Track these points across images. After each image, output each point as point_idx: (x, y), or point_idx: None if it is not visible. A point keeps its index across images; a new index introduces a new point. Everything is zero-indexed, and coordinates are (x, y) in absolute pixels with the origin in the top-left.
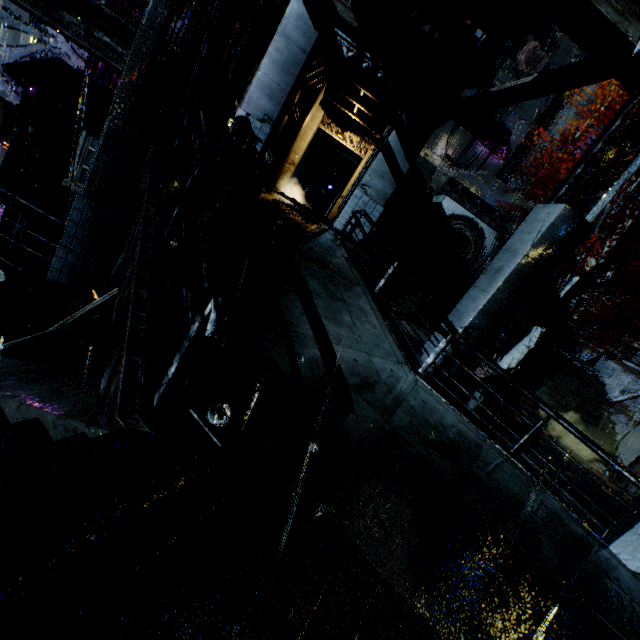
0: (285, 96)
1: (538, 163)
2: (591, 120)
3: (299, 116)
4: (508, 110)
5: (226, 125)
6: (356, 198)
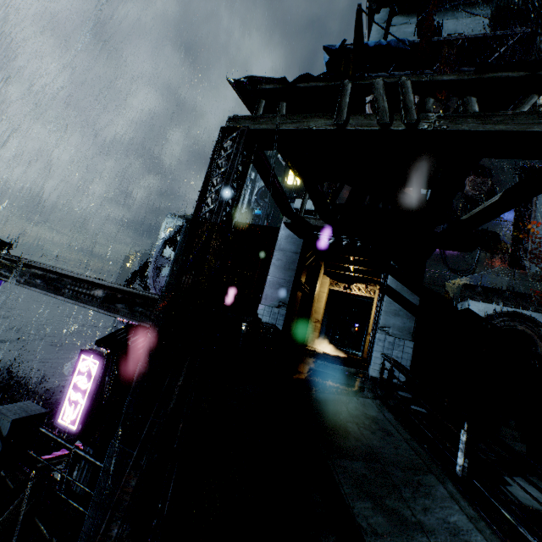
0: (291, 284)
1: None
2: None
3: (309, 289)
4: None
5: (241, 328)
6: (380, 341)
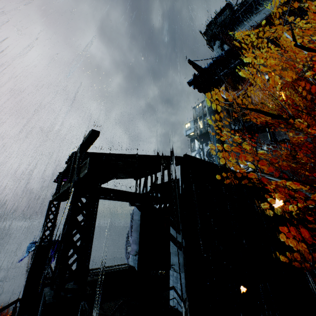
0: (138, 239)
1: None
2: None
3: None
4: None
5: None
6: (171, 276)
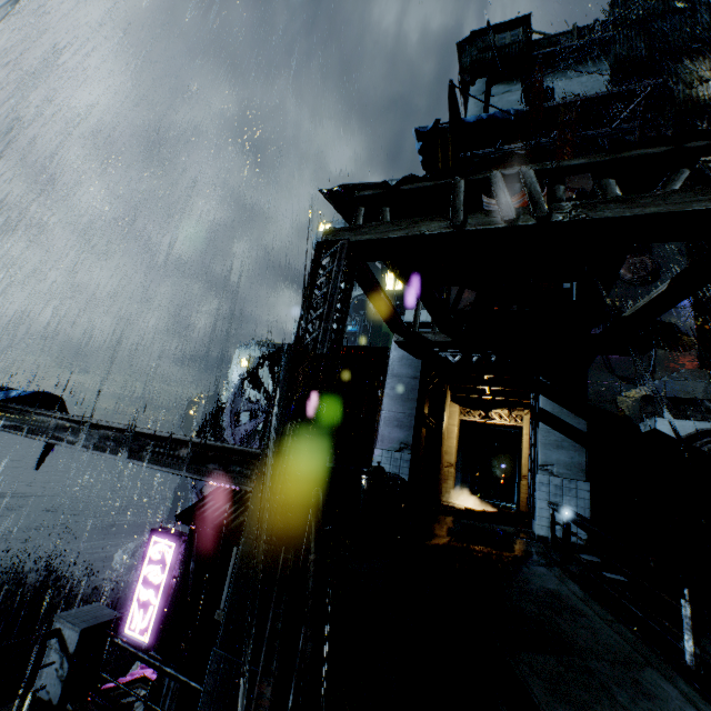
0: (413, 418)
1: None
2: None
3: (435, 422)
4: None
5: (360, 482)
6: (542, 485)
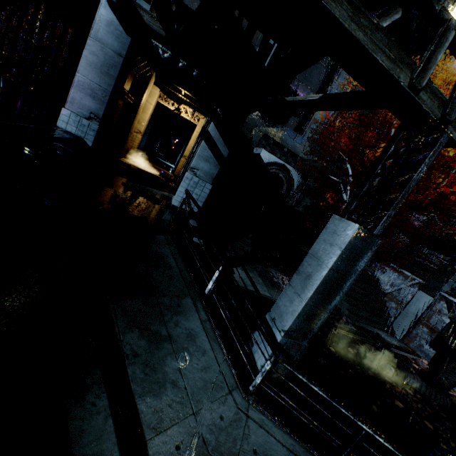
0: (108, 95)
1: (322, 119)
2: (352, 88)
3: (134, 99)
4: (299, 81)
5: (23, 152)
6: (187, 179)
